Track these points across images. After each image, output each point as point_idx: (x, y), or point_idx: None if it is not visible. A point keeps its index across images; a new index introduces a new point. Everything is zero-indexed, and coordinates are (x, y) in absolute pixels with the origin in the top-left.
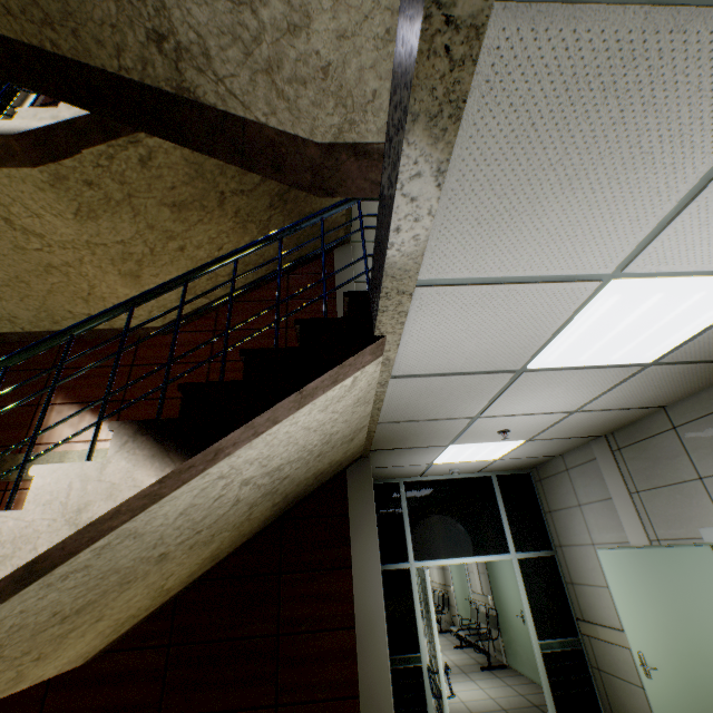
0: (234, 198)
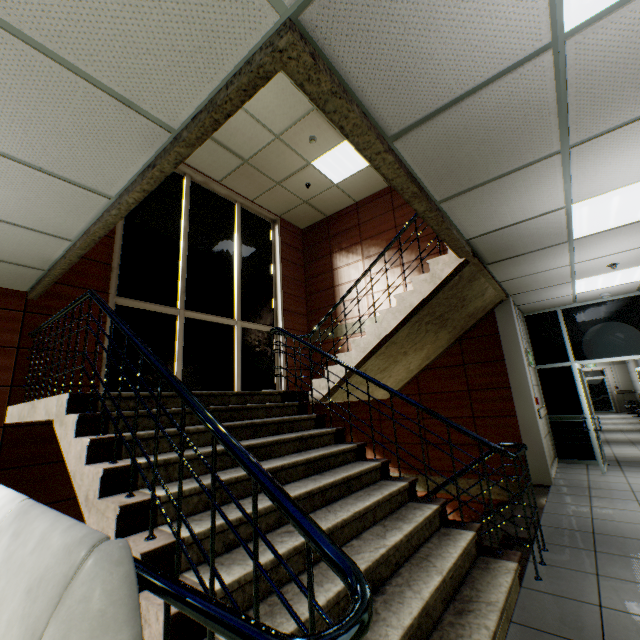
0: (411, 348)
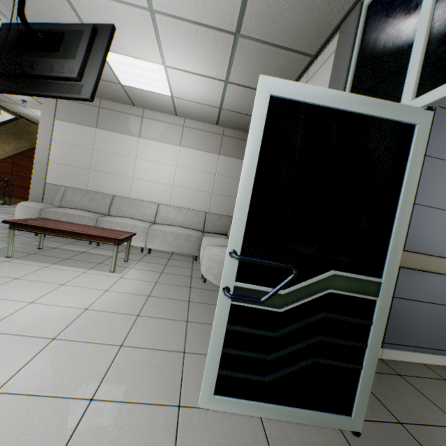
0: (1, 141)
